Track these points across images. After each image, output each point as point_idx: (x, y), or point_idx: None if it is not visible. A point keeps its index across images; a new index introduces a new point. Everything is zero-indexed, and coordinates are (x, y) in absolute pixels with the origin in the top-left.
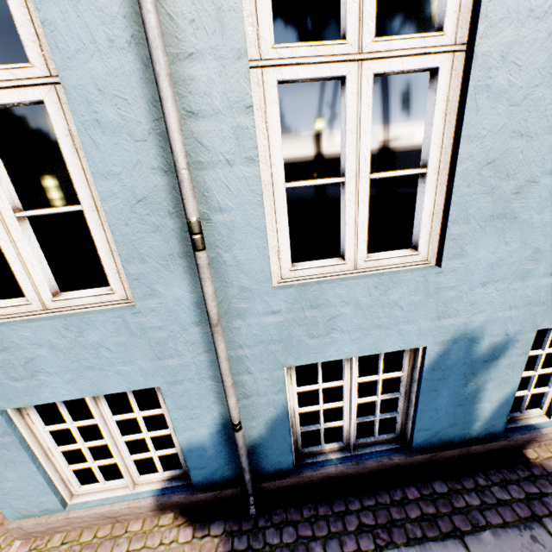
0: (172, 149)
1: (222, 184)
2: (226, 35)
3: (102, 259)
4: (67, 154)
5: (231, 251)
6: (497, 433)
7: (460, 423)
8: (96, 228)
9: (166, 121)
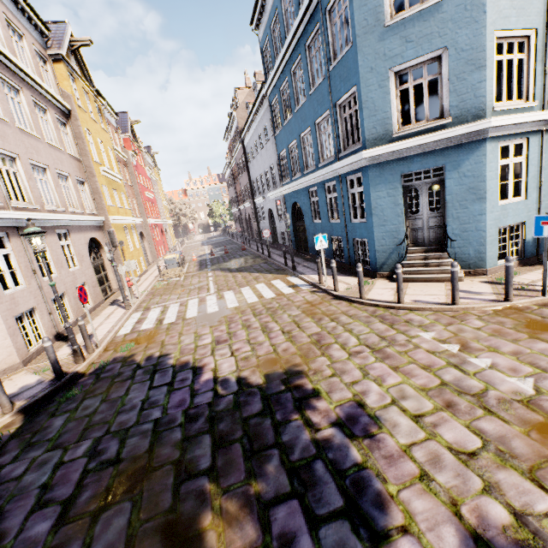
0: (541, 167)
1: (544, 173)
2: (547, 151)
3: (521, 190)
4: (522, 170)
5: (543, 186)
6: None
7: None
8: (522, 183)
9: (542, 163)
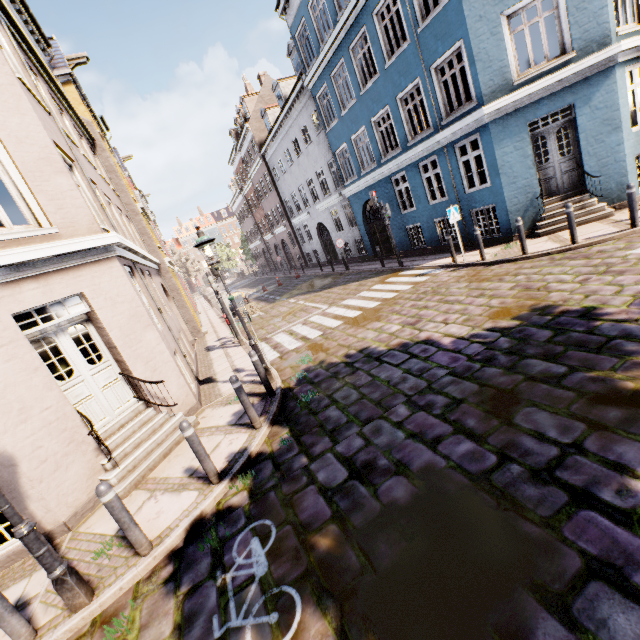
0: None
1: None
2: None
3: None
4: None
5: None
6: None
7: None
8: None
9: None
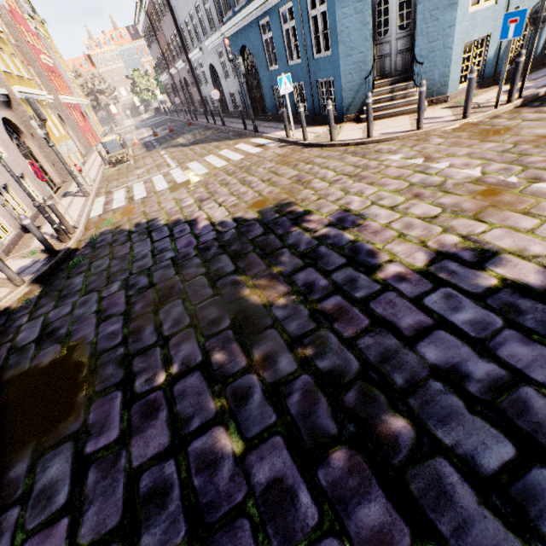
0: None
1: None
2: None
3: None
4: None
5: None
6: (541, 55)
7: (535, 50)
8: None
9: None
